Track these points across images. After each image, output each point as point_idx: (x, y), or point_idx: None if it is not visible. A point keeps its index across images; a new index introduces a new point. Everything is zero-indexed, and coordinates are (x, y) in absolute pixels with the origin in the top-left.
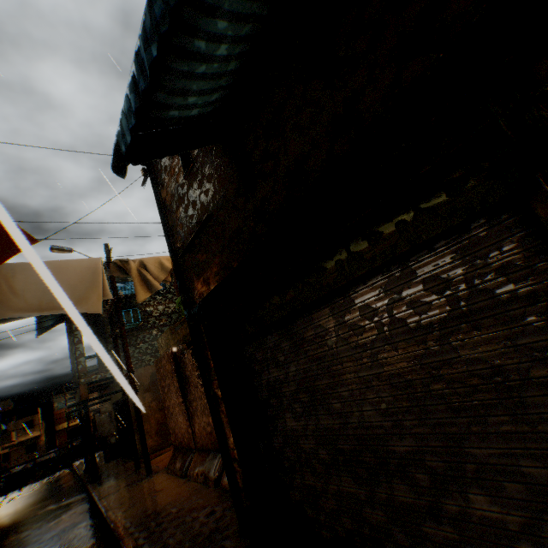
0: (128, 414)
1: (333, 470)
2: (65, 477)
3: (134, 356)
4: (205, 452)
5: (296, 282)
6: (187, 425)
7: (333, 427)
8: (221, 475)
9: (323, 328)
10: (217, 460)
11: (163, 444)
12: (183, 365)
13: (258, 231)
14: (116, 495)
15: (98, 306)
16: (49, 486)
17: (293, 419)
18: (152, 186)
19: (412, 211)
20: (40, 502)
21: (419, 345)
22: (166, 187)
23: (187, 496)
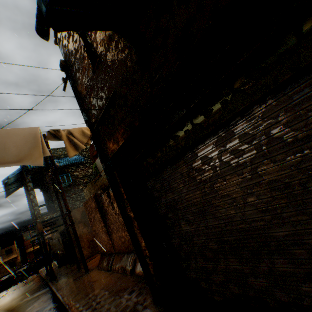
0: (70, 237)
1: (221, 255)
2: (34, 279)
3: (70, 203)
4: (121, 254)
5: (187, 126)
6: (108, 239)
7: (220, 226)
8: (134, 267)
9: (208, 157)
10: (130, 258)
11: (93, 253)
12: (102, 203)
13: (154, 94)
14: (67, 287)
15: (40, 161)
16: (25, 286)
17: (187, 225)
18: (71, 84)
19: (295, 40)
20: (20, 296)
21: (295, 154)
22: (80, 83)
23: (113, 282)
